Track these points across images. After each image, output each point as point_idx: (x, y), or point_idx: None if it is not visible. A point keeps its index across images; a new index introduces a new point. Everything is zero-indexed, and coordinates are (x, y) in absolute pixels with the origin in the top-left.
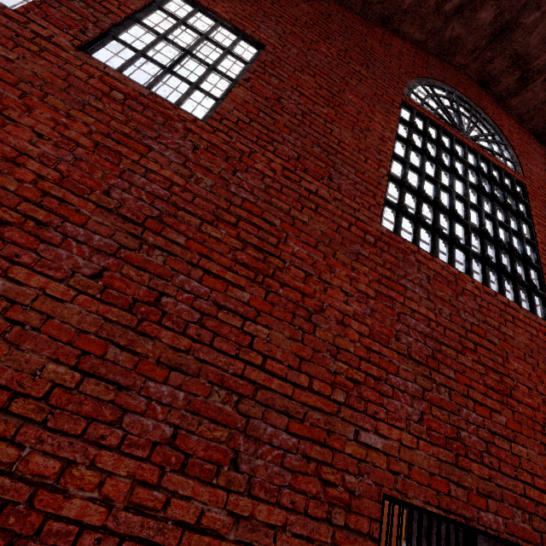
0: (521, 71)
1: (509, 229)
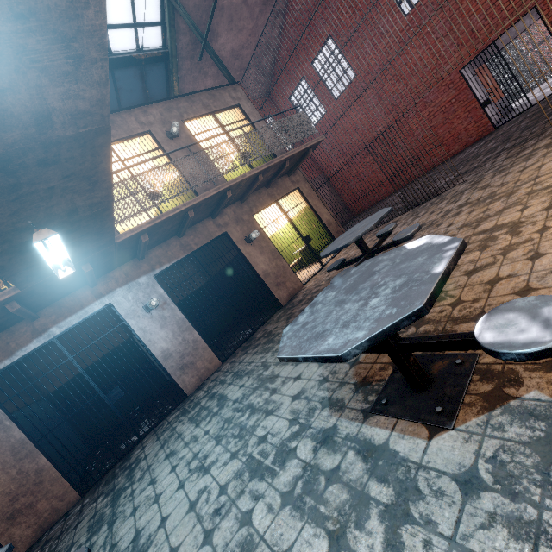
0: None
1: None
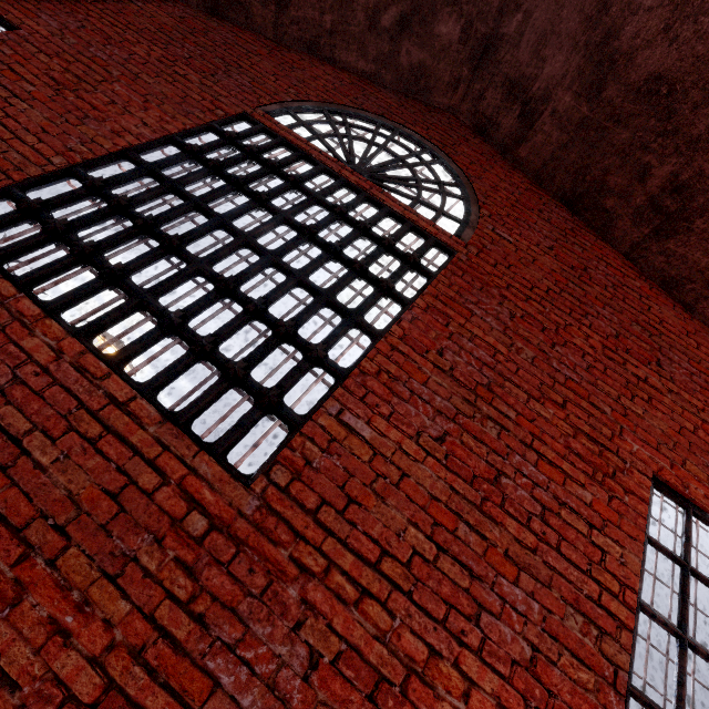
0: (521, 103)
1: (318, 297)
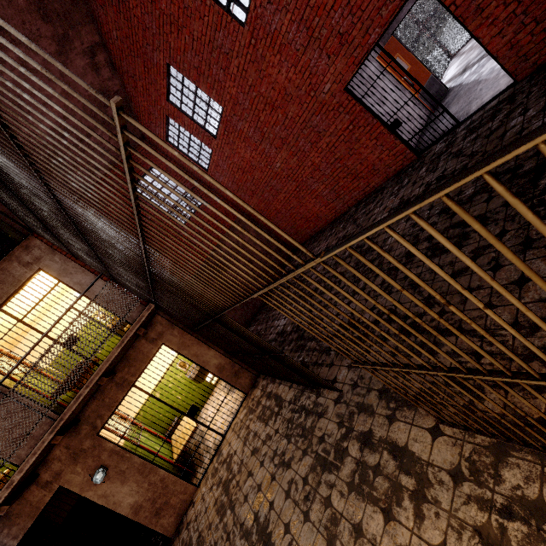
0: None
1: None
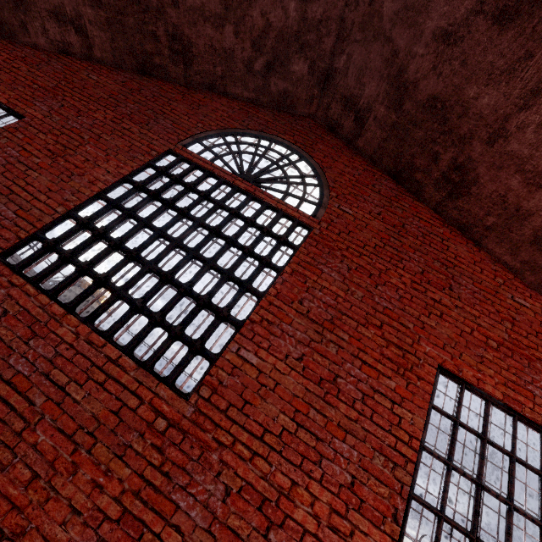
0: (354, 112)
1: (223, 275)
